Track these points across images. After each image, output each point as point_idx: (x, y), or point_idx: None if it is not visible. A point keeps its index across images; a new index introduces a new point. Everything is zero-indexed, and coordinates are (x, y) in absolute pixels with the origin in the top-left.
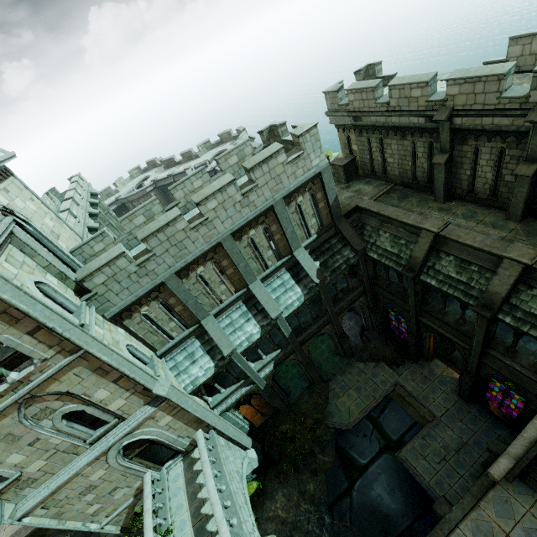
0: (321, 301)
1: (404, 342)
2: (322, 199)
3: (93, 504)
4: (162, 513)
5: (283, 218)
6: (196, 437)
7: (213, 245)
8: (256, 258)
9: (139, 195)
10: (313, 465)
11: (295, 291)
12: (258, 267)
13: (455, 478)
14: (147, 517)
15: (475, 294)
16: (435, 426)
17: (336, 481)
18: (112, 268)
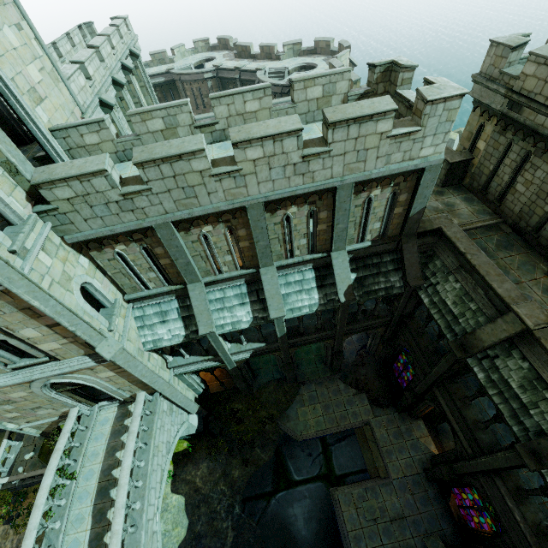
0: (335, 315)
1: (399, 387)
2: (404, 203)
3: (12, 412)
4: (75, 453)
5: (341, 208)
6: (136, 399)
7: (235, 207)
8: (283, 241)
9: (194, 77)
10: (247, 455)
11: (311, 296)
12: (282, 251)
13: (375, 543)
14: (54, 457)
15: (527, 424)
16: (384, 485)
17: (262, 480)
18: (84, 184)
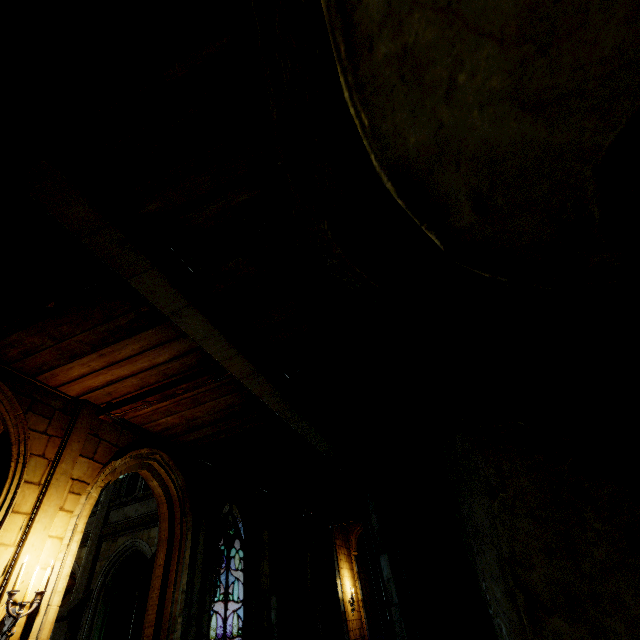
0: None
1: None
2: None
3: None
4: None
5: None
6: None
7: None
8: None
9: None
10: None
11: None
12: None
13: None
14: None
15: None
16: None
17: None
18: None
